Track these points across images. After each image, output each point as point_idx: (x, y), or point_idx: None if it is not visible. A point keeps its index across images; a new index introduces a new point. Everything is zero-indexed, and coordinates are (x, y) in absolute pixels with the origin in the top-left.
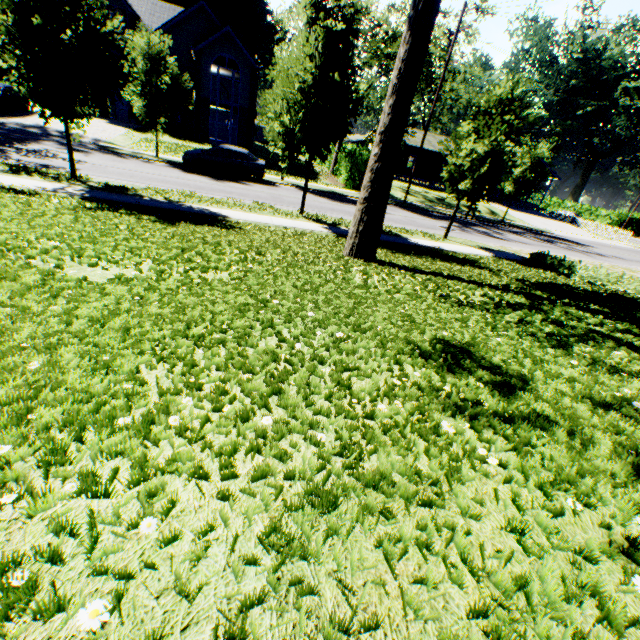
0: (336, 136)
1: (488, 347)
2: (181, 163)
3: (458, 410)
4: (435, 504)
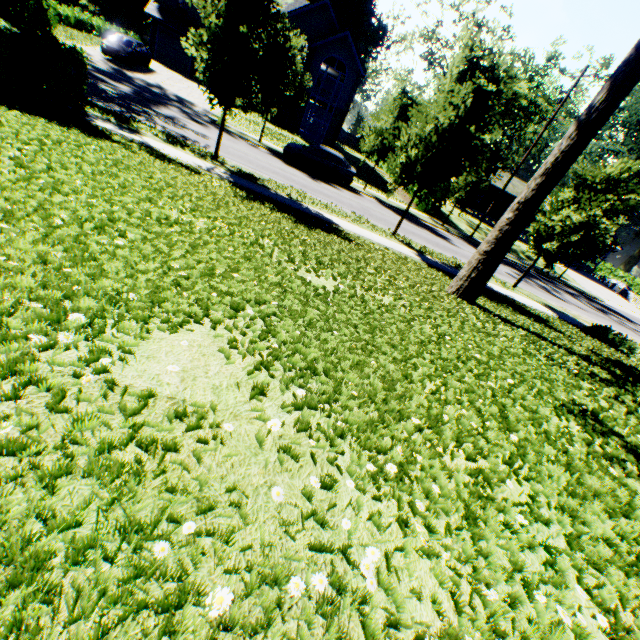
0: (451, 177)
1: (608, 417)
2: (279, 152)
3: (614, 462)
4: (628, 517)
